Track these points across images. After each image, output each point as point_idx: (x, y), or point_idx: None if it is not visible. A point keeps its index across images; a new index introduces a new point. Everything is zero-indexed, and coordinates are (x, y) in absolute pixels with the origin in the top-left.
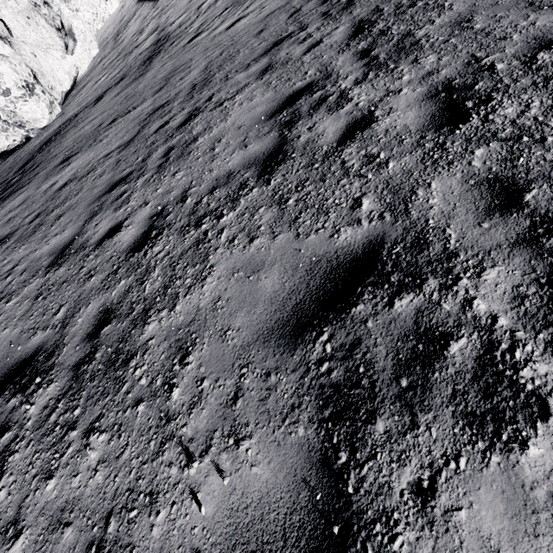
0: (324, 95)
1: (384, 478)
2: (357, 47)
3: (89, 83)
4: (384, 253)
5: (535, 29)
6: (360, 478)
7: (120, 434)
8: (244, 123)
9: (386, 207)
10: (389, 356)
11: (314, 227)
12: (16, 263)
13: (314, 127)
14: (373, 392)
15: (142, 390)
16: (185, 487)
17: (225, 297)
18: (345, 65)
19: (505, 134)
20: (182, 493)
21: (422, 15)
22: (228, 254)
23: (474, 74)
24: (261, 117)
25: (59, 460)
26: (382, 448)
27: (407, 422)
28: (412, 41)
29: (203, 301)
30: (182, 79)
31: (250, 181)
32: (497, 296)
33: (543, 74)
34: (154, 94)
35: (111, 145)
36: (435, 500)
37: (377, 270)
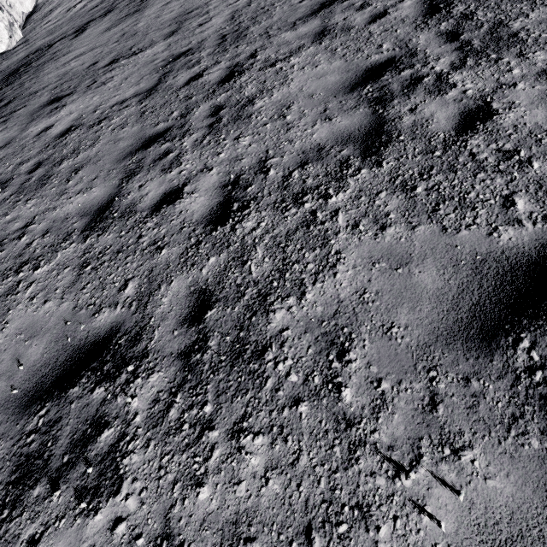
0: (416, 75)
1: None
2: (439, 28)
3: (59, 8)
4: None
5: None
6: None
7: (285, 437)
8: (315, 91)
9: None
10: None
11: (462, 222)
12: (29, 221)
13: (418, 109)
14: None
15: (296, 389)
16: (404, 500)
17: (373, 290)
18: (430, 45)
19: None
20: (403, 507)
21: (510, 6)
22: (356, 241)
23: None
24: (338, 88)
25: (204, 464)
26: None
27: None
28: (509, 32)
29: (343, 292)
30: (202, 26)
31: (352, 159)
32: None
33: None
34: (165, 37)
35: (123, 91)
36: None
37: None
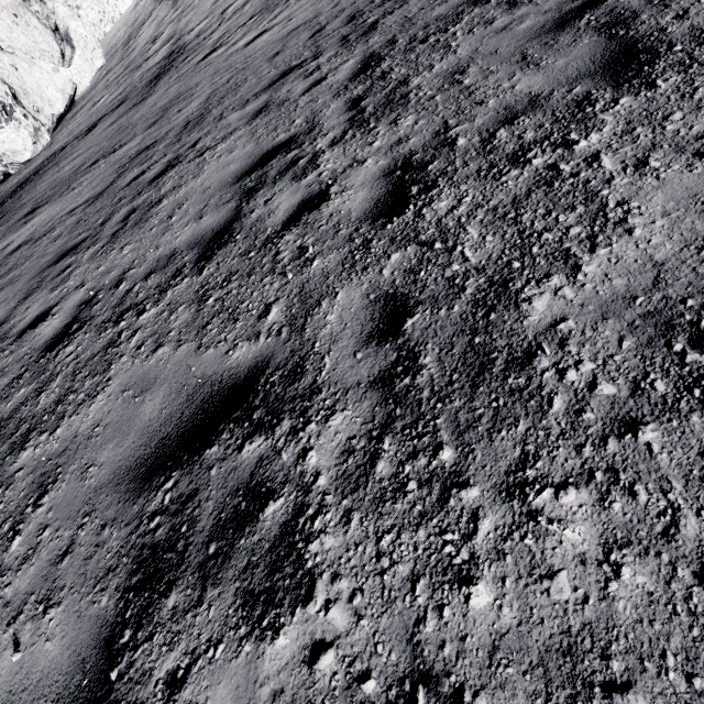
0: (297, 156)
1: (150, 663)
2: (352, 93)
3: (87, 104)
4: (261, 381)
5: (511, 95)
6: (131, 662)
7: None
8: (212, 184)
9: (288, 320)
10: (213, 514)
11: (217, 338)
12: None
13: (271, 200)
14: (183, 558)
15: None
16: None
17: (105, 422)
18: (332, 116)
19: (425, 236)
20: None
21: (426, 57)
22: (129, 365)
23: (435, 149)
24: (230, 179)
25: None
26: (162, 628)
27: (195, 598)
28: (404, 92)
29: (83, 426)
30: (180, 112)
31: (186, 266)
32: (330, 449)
33: (491, 159)
34: (146, 129)
35: (81, 197)
36: (180, 693)
37: (247, 402)
